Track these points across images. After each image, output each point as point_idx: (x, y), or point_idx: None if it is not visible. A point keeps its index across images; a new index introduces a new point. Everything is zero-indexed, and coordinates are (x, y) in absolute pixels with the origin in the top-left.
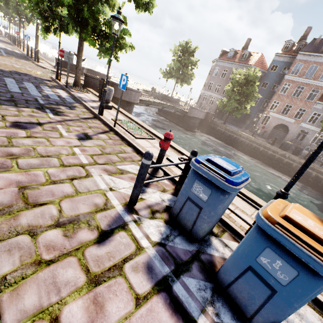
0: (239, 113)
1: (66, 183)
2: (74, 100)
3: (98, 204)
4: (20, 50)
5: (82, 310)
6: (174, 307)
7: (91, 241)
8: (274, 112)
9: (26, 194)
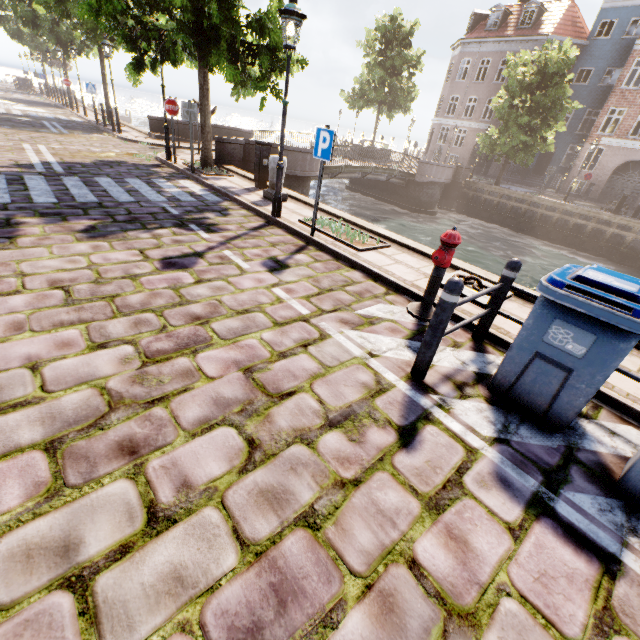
0: (530, 156)
1: (301, 355)
2: (218, 195)
3: (367, 383)
4: (80, 114)
5: (441, 549)
6: (575, 540)
7: (393, 446)
8: (613, 135)
9: (258, 380)
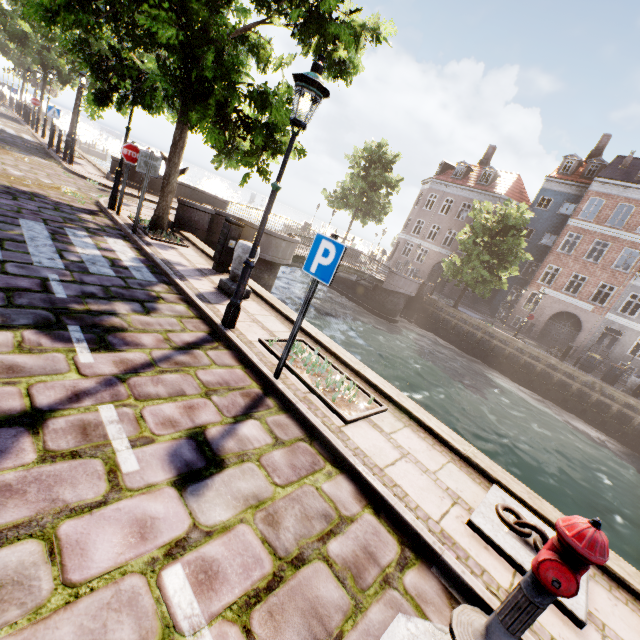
0: (488, 289)
1: None
2: (154, 271)
3: None
4: (37, 134)
5: None
6: None
7: None
8: (551, 287)
9: None
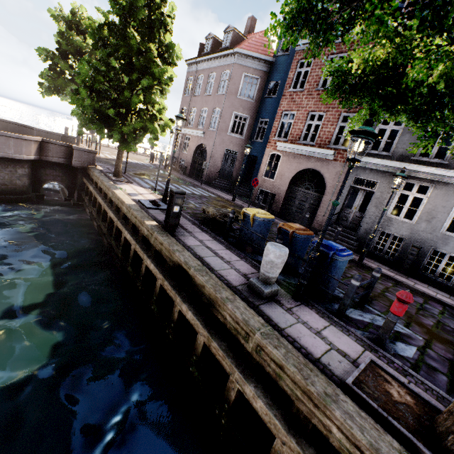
0: (117, 132)
1: None
2: None
3: None
4: None
5: None
6: None
7: None
8: (287, 140)
9: None
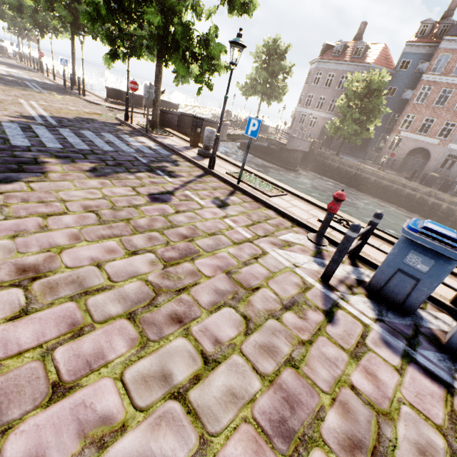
0: (359, 139)
1: (255, 264)
2: (167, 150)
3: (298, 283)
4: (49, 78)
5: (364, 379)
6: (429, 376)
7: (324, 322)
8: (408, 131)
9: (236, 279)
